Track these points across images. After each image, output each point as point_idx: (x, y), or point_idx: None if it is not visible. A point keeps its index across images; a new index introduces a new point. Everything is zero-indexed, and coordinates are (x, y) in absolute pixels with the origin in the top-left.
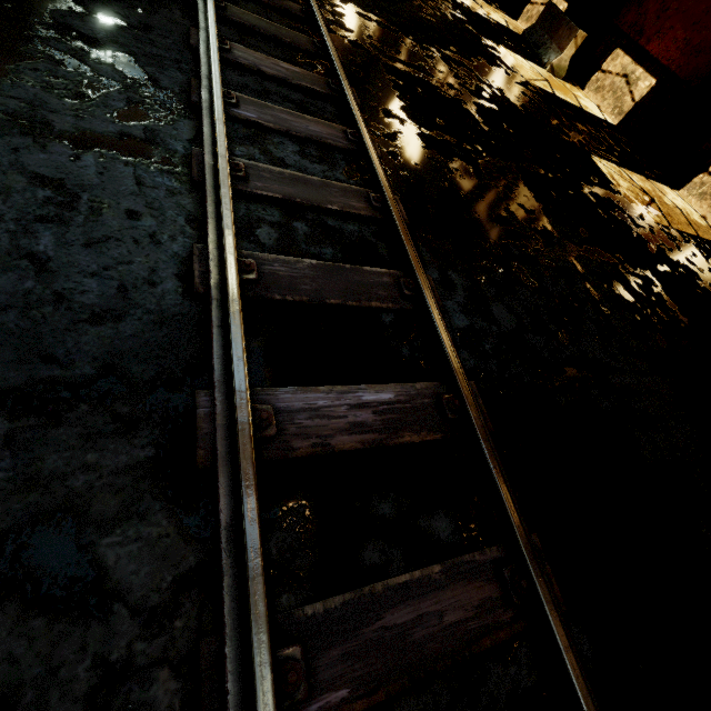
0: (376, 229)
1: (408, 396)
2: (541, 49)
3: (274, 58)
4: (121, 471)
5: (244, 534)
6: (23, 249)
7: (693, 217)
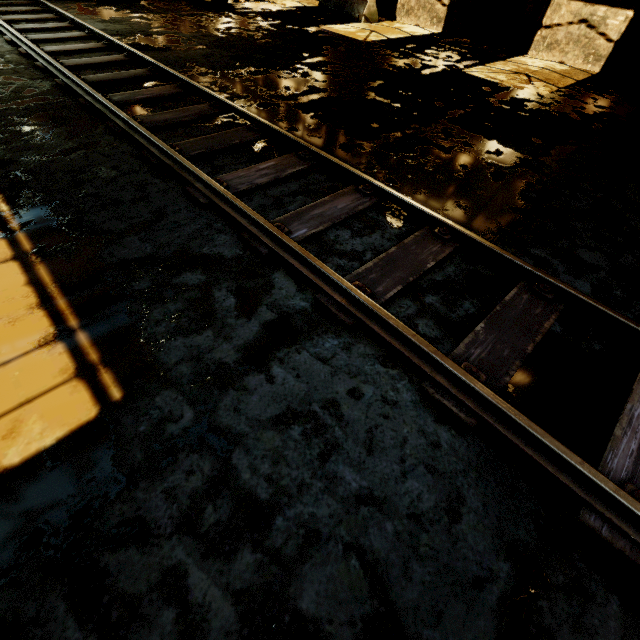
0: (461, 257)
1: None
2: (346, 8)
3: (245, 164)
4: (625, 637)
5: None
6: (348, 498)
7: (557, 68)
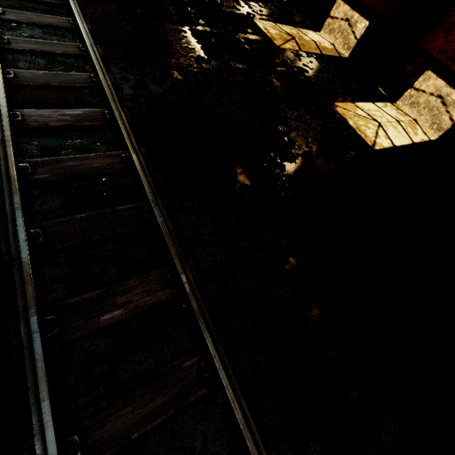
0: (85, 60)
1: (89, 112)
2: None
3: None
4: None
5: (4, 138)
6: None
7: (324, 44)
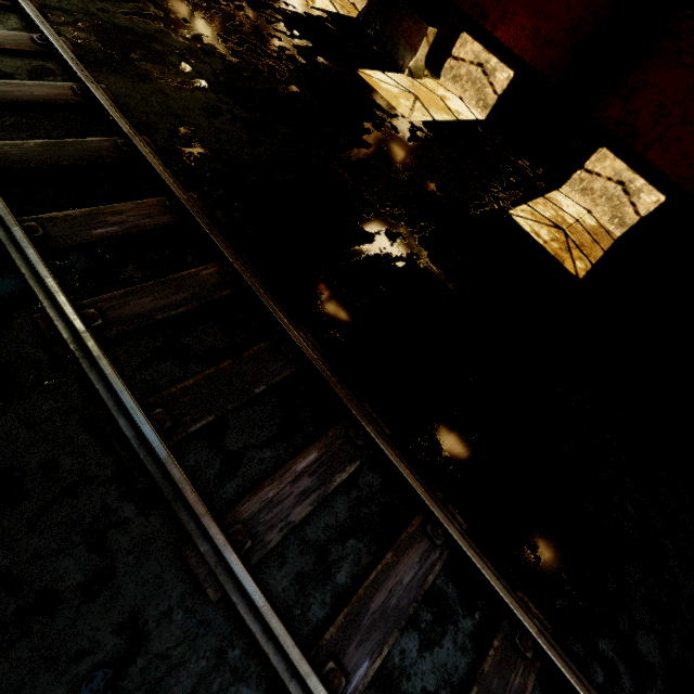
0: (539, 678)
1: None
2: (389, 45)
3: (273, 446)
4: None
5: None
6: None
7: (587, 221)
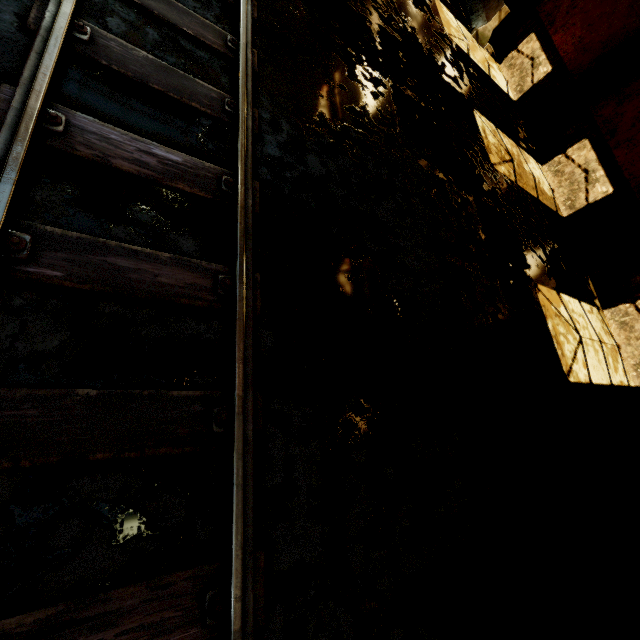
0: (226, 65)
1: (194, 166)
2: (474, 15)
3: None
4: None
5: (6, 162)
6: None
7: (543, 186)
